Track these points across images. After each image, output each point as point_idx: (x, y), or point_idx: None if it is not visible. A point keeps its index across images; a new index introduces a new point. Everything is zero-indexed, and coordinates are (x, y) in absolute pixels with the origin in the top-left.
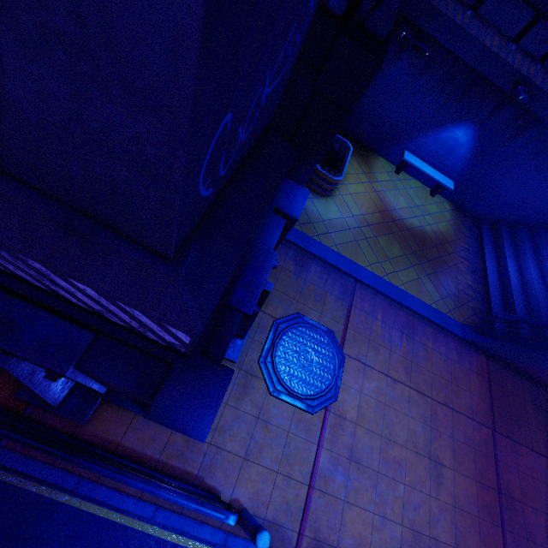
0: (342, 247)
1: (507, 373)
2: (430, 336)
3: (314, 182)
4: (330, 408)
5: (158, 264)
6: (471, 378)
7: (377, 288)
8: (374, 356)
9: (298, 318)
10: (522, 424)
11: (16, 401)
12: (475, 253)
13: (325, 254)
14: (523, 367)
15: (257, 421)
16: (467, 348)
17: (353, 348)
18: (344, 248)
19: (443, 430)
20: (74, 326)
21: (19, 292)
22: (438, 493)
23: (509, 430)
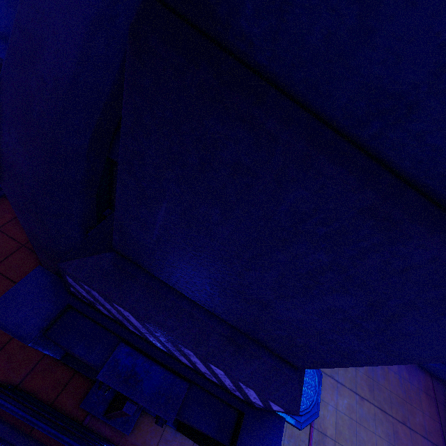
0: None
1: None
2: None
3: None
4: (314, 424)
5: (285, 367)
6: (421, 397)
7: None
8: (344, 374)
9: None
10: None
11: (78, 410)
12: None
13: None
14: None
15: None
16: (415, 367)
17: None
18: None
19: None
20: (175, 377)
21: (143, 350)
22: None
23: None
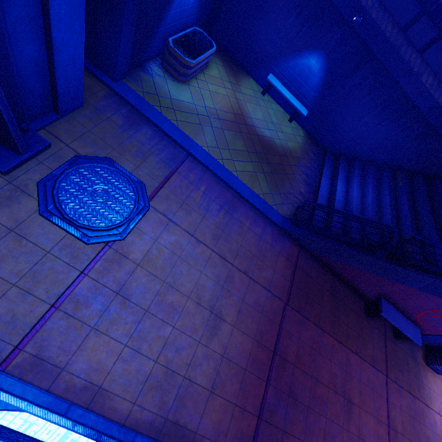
0: (183, 124)
1: (314, 265)
2: (250, 217)
3: (169, 62)
4: (113, 245)
5: None
6: (278, 260)
7: (207, 165)
8: (184, 216)
9: (106, 161)
10: (316, 305)
11: None
12: (315, 173)
13: (162, 122)
14: (329, 262)
15: (9, 233)
16: (284, 236)
17: (162, 203)
18: (185, 126)
19: (235, 292)
20: None
21: None
22: (209, 342)
23: (301, 307)
